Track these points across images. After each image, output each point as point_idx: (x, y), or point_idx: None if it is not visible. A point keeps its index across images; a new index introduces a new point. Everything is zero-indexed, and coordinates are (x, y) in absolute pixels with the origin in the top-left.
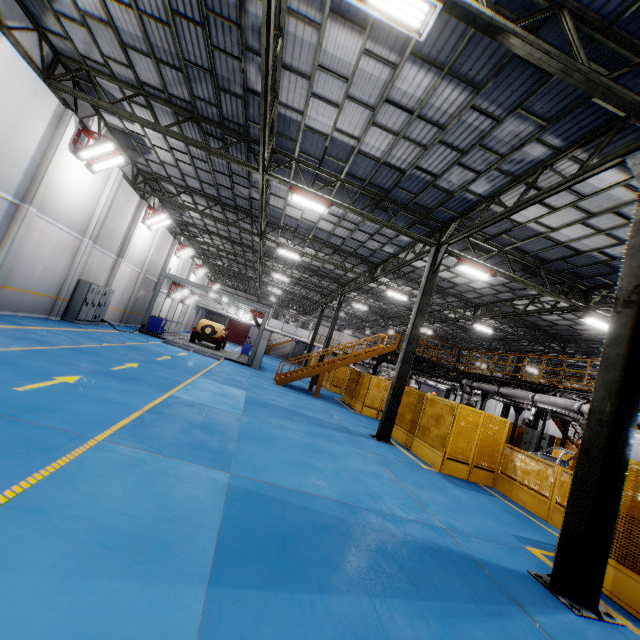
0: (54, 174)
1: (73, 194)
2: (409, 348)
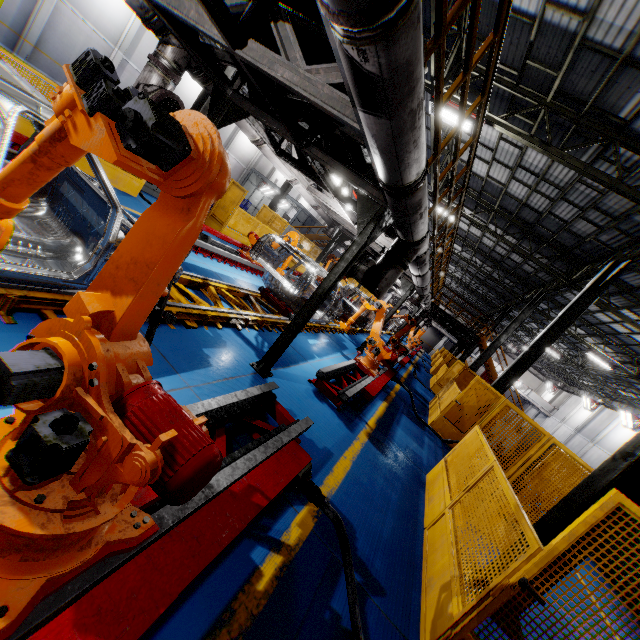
0: (181, 81)
1: (193, 95)
2: (282, 188)
